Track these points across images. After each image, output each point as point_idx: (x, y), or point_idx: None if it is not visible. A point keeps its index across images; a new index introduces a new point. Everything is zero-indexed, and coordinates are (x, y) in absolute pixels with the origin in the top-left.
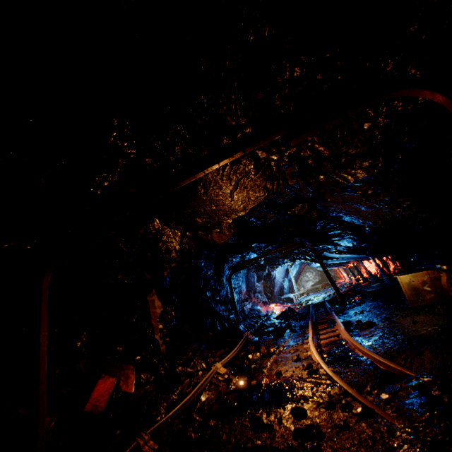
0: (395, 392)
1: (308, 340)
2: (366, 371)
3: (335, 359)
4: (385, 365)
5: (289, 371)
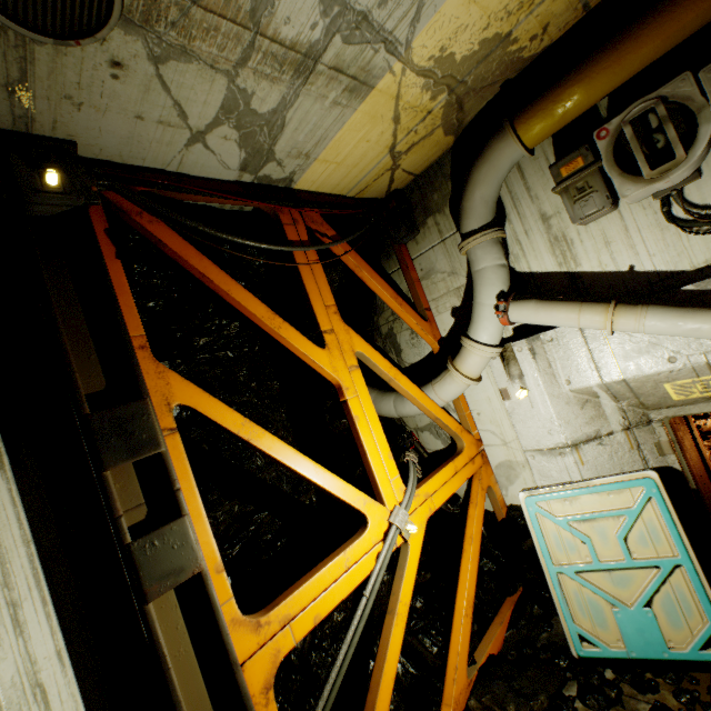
0: None
1: None
2: None
3: None
4: None
5: None
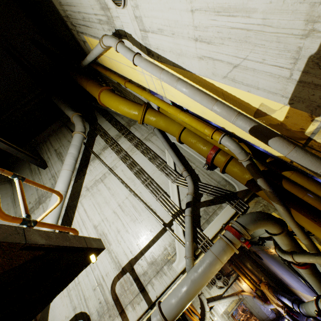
0: (248, 311)
1: (239, 310)
2: (246, 311)
3: (243, 311)
4: (247, 309)
5: (238, 317)
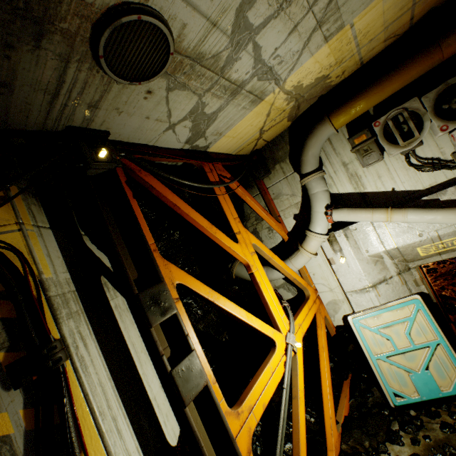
0: None
1: None
2: None
3: None
4: None
5: None
